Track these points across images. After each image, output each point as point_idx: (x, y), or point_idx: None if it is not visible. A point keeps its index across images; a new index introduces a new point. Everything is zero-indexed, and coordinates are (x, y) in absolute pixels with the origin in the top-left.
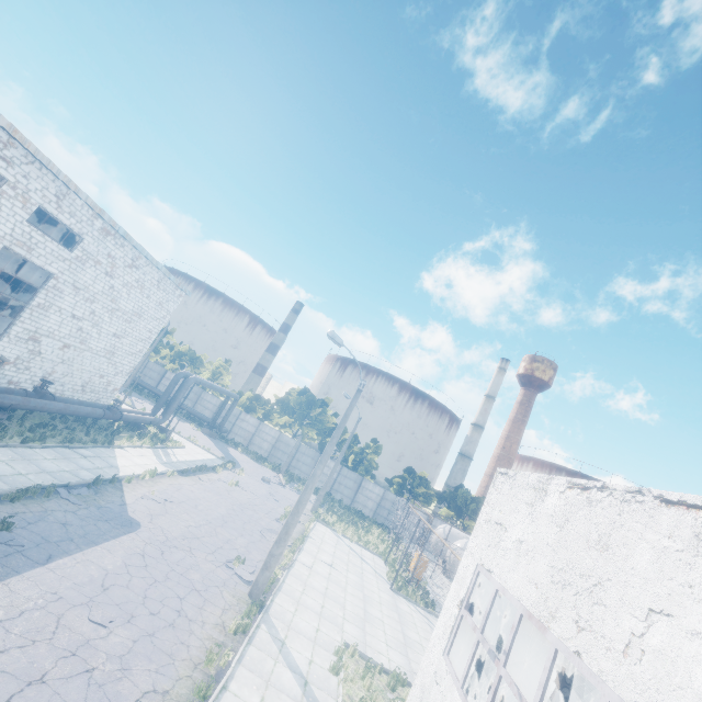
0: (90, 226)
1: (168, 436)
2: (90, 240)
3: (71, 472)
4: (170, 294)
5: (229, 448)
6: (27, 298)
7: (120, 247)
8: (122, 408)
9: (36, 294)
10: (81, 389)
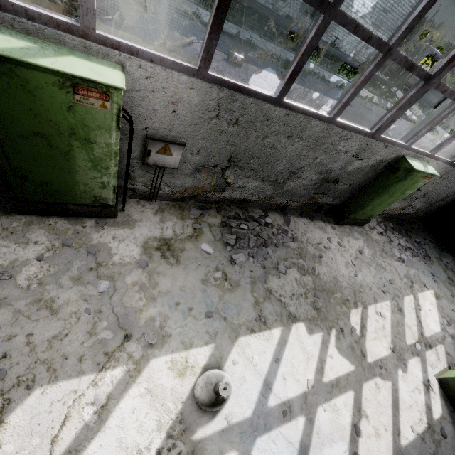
0: None
1: (392, 93)
2: None
3: (333, 81)
4: None
5: (438, 127)
6: None
7: None
8: None
9: None
10: (353, 57)
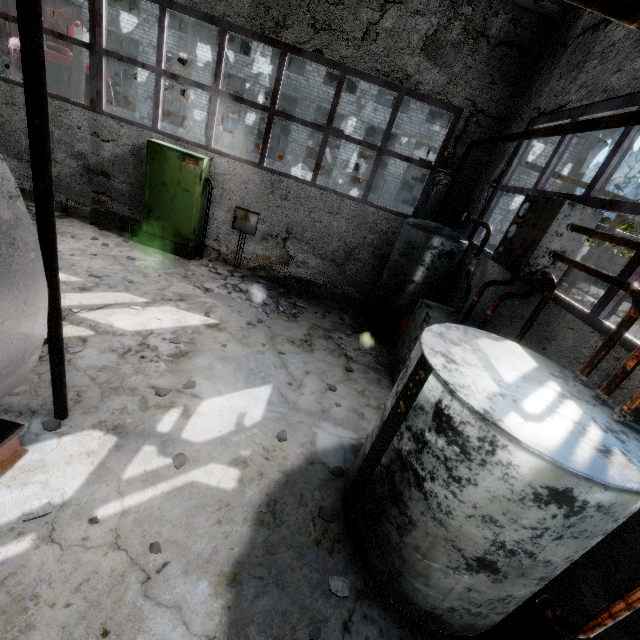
0: None
1: None
2: None
3: None
4: None
5: None
6: None
7: None
8: None
9: None
10: None
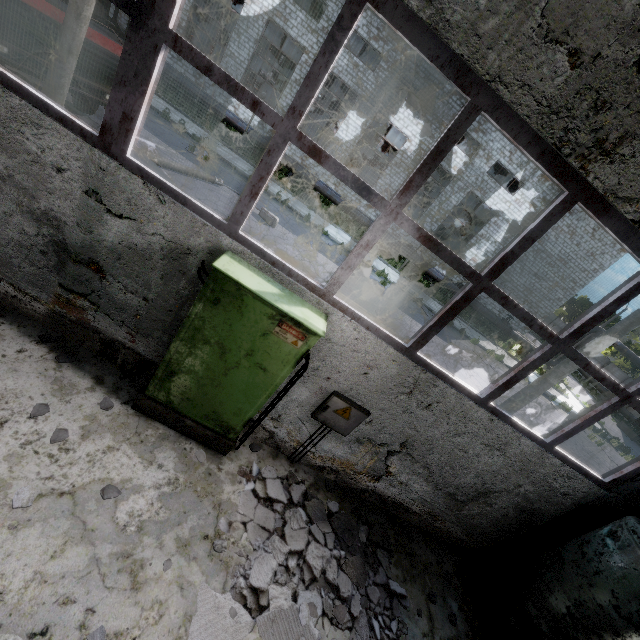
0: (531, 174)
1: None
2: (529, 186)
3: None
4: (607, 246)
5: None
6: (477, 230)
7: (555, 192)
8: (517, 331)
9: (482, 227)
10: (497, 314)
